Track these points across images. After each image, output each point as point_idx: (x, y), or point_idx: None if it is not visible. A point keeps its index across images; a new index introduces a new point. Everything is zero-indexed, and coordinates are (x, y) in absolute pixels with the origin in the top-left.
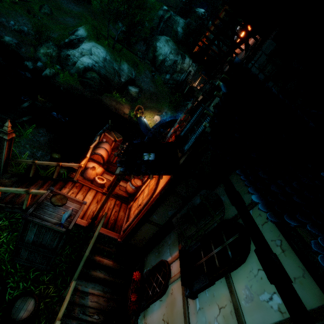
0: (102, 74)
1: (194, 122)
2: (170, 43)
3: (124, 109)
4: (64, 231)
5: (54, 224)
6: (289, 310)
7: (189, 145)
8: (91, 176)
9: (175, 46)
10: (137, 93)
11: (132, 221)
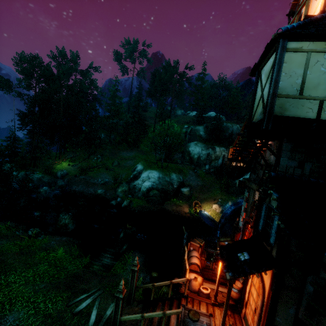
0: (159, 189)
1: (265, 217)
2: (199, 144)
3: (184, 209)
4: None
5: None
6: None
7: (273, 239)
8: (196, 287)
9: (203, 144)
10: (189, 191)
11: None
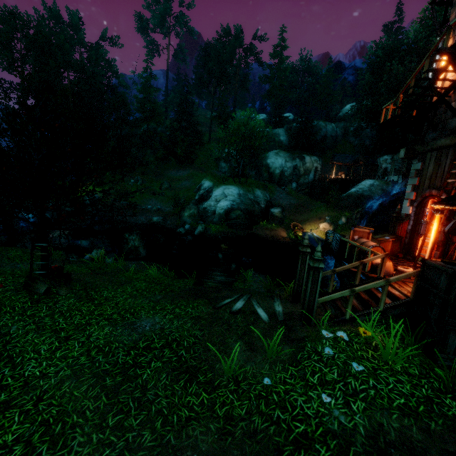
0: (242, 209)
1: None
2: (281, 154)
3: (280, 233)
4: None
5: None
6: None
7: None
8: (391, 269)
9: (287, 153)
10: (281, 213)
11: None
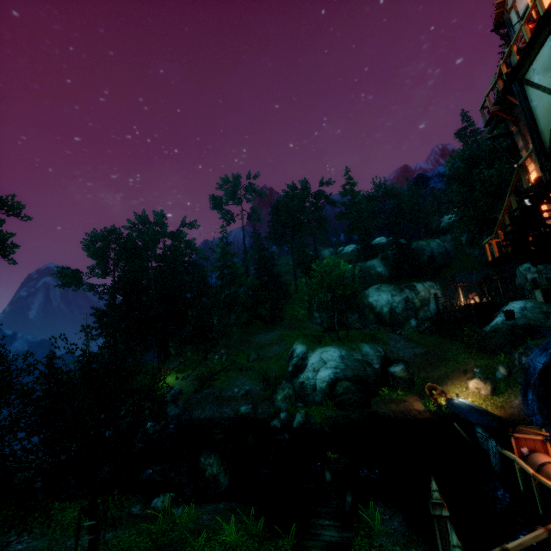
0: (350, 377)
1: None
2: (383, 288)
3: (413, 406)
4: None
5: None
6: None
7: None
8: None
9: (391, 286)
10: (406, 370)
11: None
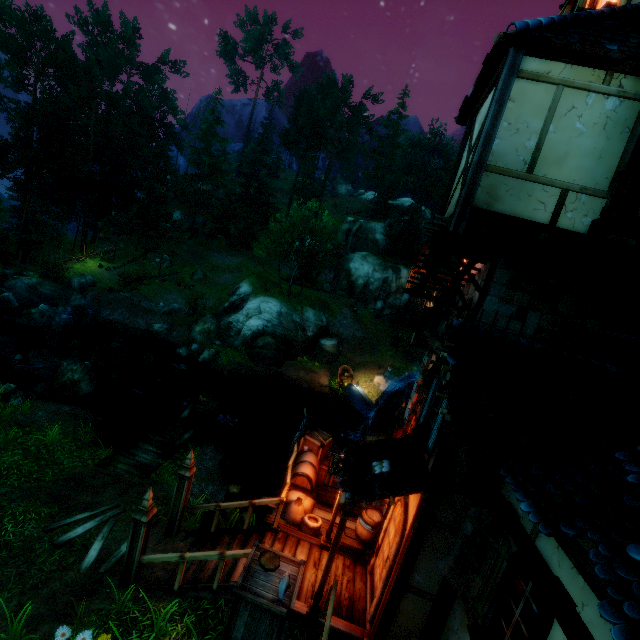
0: (278, 335)
1: (432, 401)
2: (370, 259)
3: (320, 379)
4: (286, 612)
5: (271, 601)
6: (563, 630)
7: (432, 440)
8: (298, 516)
9: (378, 260)
10: (336, 347)
11: (382, 594)
